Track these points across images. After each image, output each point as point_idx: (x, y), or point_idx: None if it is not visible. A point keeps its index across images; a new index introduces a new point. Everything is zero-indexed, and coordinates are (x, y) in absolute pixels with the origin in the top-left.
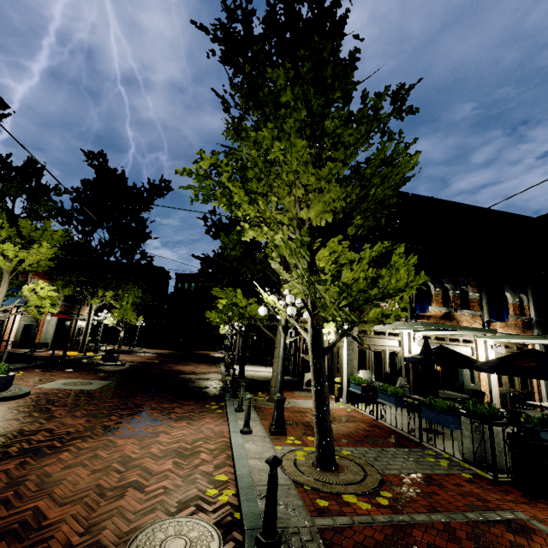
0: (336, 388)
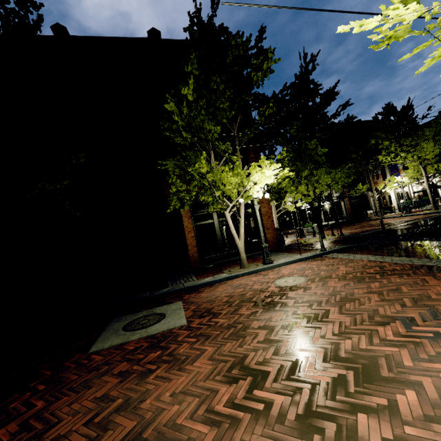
0: (393, 209)
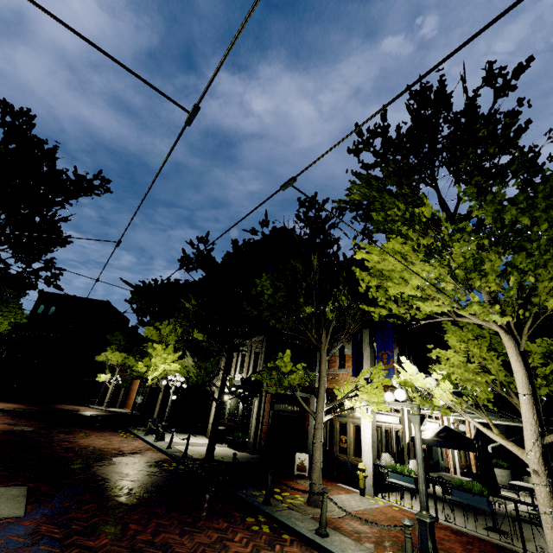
0: (361, 477)
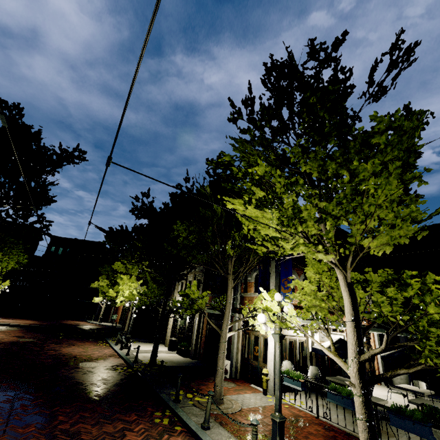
0: (264, 380)
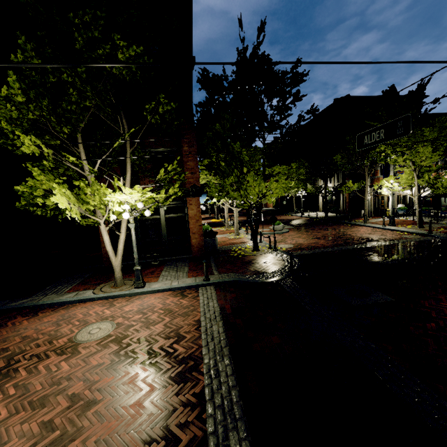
0: (387, 213)
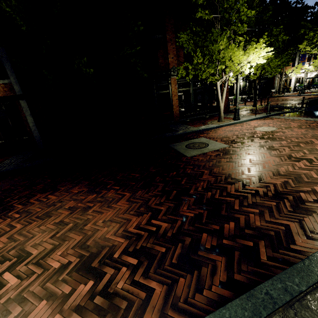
0: (290, 89)
